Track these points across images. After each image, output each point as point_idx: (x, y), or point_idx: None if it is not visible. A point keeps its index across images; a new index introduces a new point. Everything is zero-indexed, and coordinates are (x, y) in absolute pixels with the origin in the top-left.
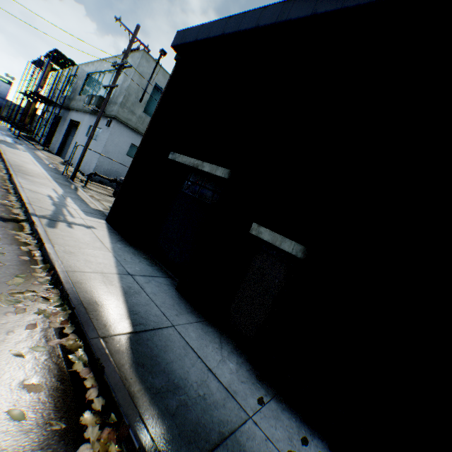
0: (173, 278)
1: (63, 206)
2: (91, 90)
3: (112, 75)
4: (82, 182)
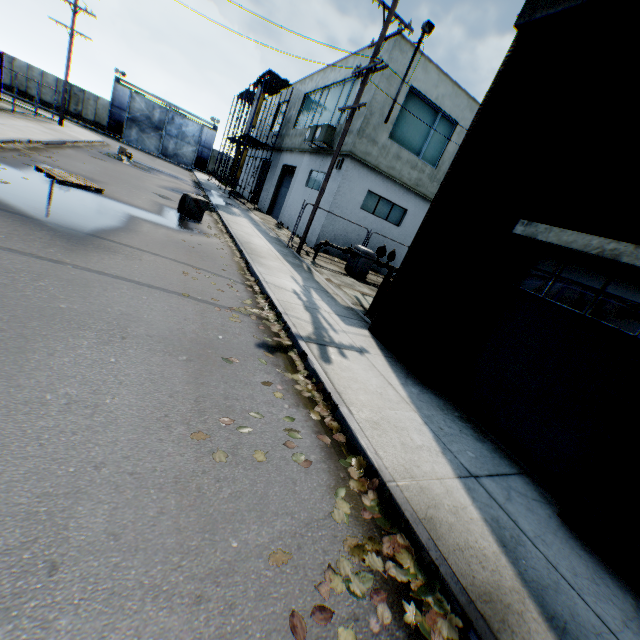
0: (529, 475)
1: (315, 310)
2: (309, 117)
3: (342, 89)
4: (308, 255)
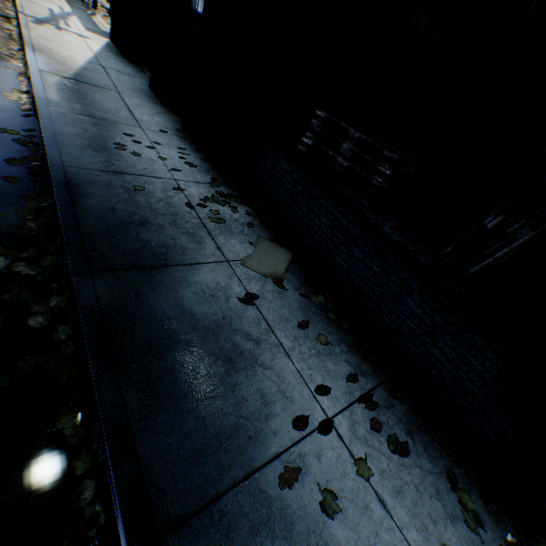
0: None
1: (62, 20)
2: None
3: None
4: (107, 14)
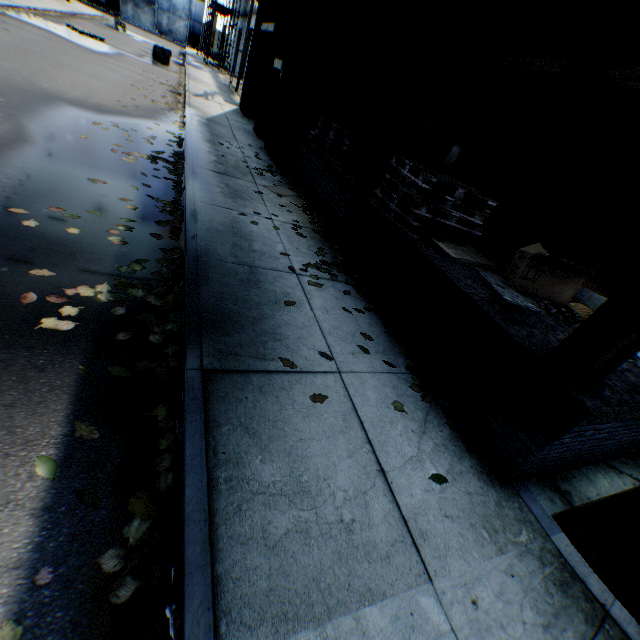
0: None
1: (211, 96)
2: None
3: None
4: None
